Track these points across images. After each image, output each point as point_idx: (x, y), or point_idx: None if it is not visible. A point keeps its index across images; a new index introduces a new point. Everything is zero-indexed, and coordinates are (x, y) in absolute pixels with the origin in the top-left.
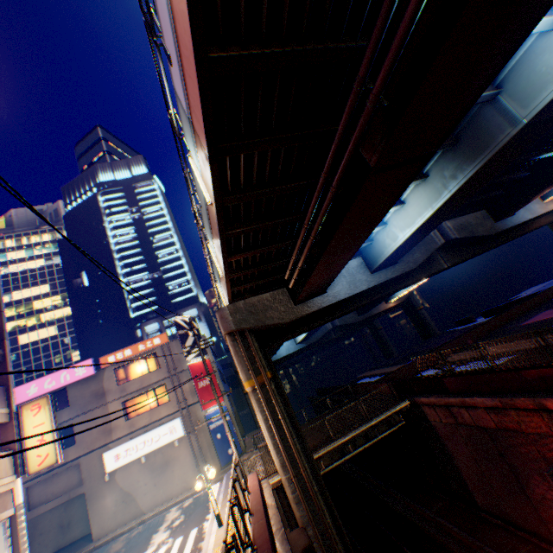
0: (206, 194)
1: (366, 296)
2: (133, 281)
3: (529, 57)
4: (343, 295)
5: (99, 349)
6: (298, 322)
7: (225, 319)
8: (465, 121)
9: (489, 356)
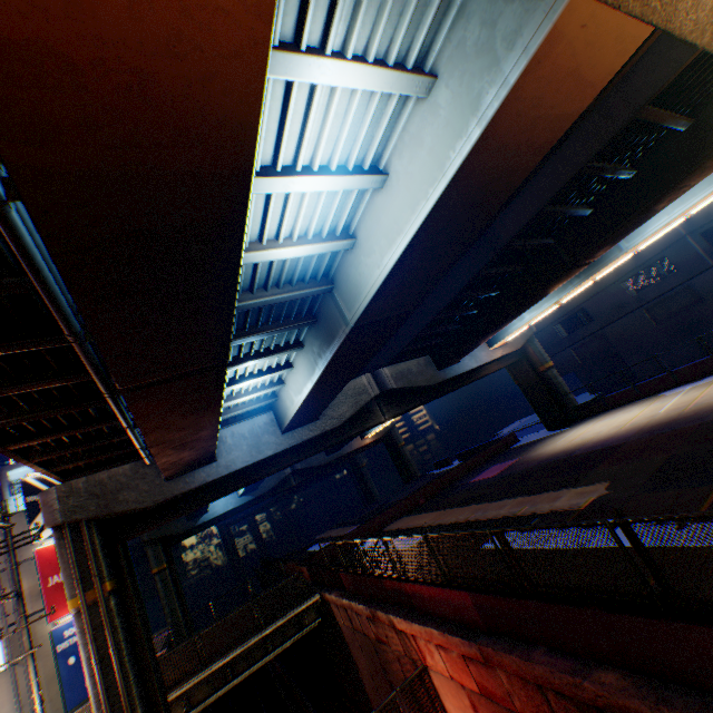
0: None
1: (280, 460)
2: None
3: (345, 264)
4: (240, 463)
5: None
6: (178, 500)
7: (49, 506)
8: (318, 303)
9: (367, 555)
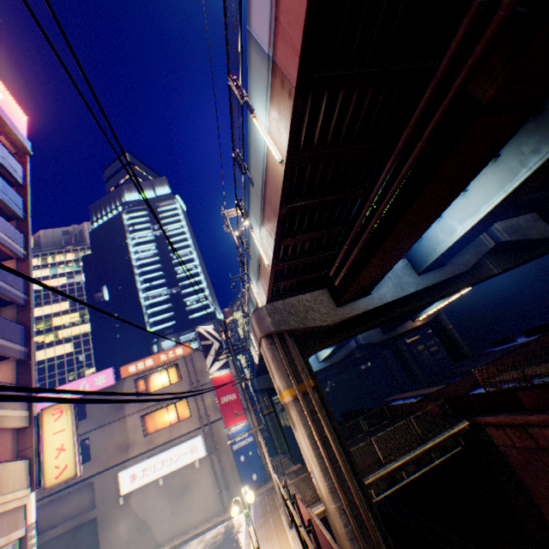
0: (275, 153)
1: (412, 301)
2: (152, 296)
3: None
4: (389, 297)
5: (115, 364)
6: (339, 327)
7: (262, 319)
8: None
9: None
